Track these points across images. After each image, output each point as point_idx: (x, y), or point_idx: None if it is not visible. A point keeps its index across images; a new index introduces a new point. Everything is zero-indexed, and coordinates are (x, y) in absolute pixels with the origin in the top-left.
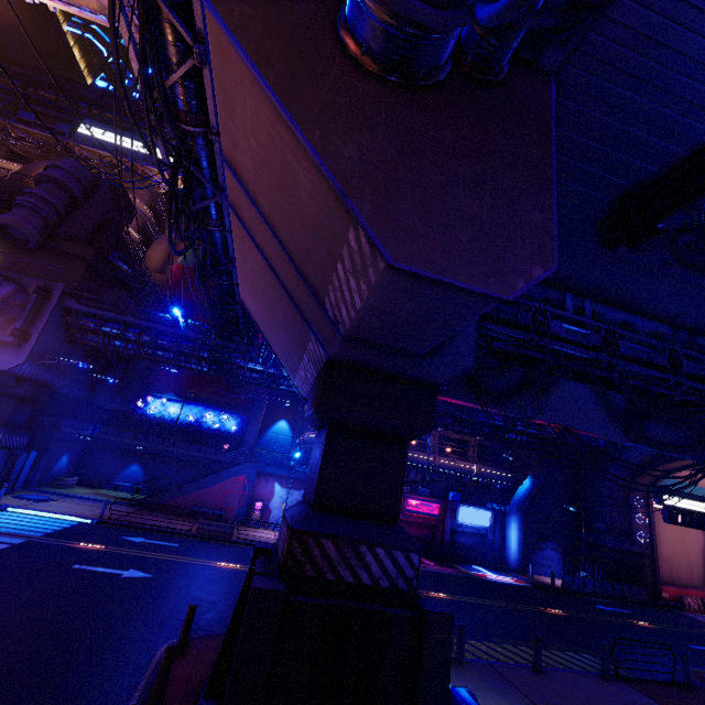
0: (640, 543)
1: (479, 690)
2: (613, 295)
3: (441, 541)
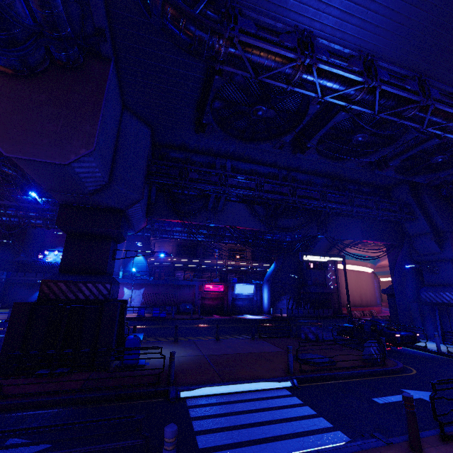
0: (330, 288)
1: (174, 347)
2: (239, 156)
3: (227, 305)
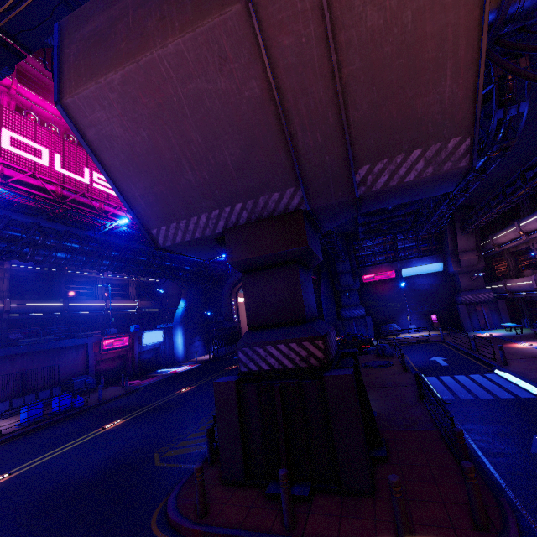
0: (236, 321)
1: None
2: None
3: (132, 364)
